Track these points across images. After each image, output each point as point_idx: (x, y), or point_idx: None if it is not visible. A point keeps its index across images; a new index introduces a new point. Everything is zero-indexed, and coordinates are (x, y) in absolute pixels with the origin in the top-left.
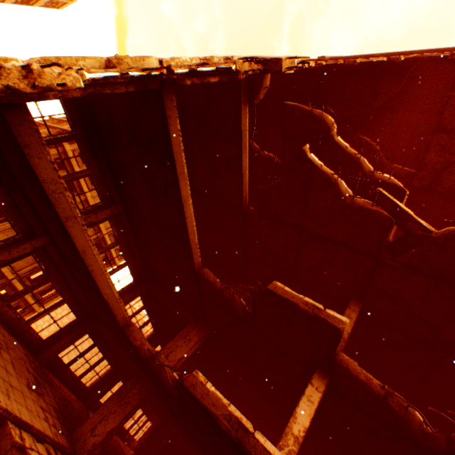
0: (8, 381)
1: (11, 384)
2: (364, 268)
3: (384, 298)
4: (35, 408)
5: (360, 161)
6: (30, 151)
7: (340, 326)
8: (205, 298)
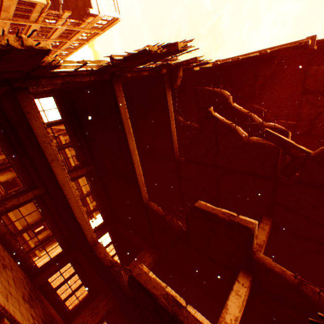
0: (9, 289)
1: (10, 292)
2: (267, 189)
3: (288, 211)
4: (27, 314)
5: (251, 116)
6: (30, 116)
7: (251, 226)
8: (153, 226)
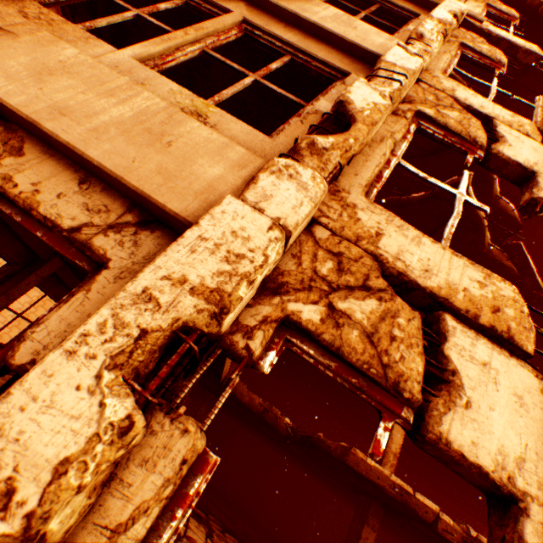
0: None
1: None
2: None
3: None
4: None
5: (493, 182)
6: None
7: None
8: None
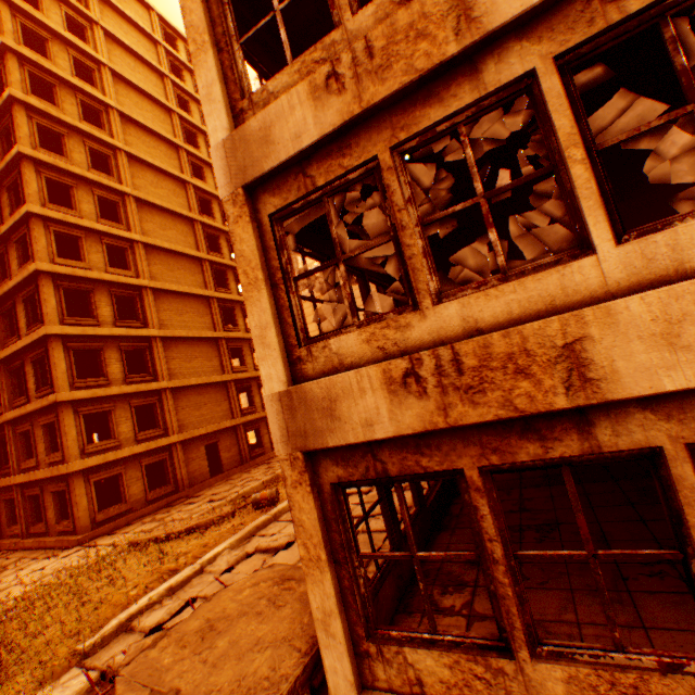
0: None
1: None
2: None
3: None
4: None
5: None
6: None
7: None
8: None
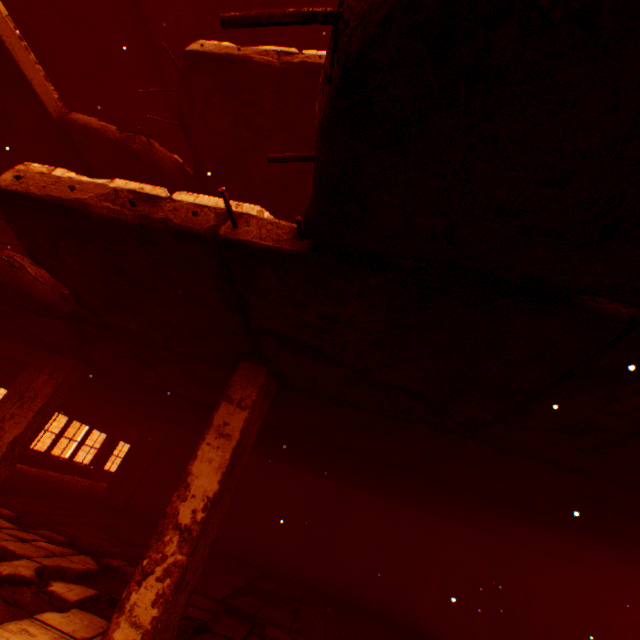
0: None
1: None
2: None
3: None
4: None
5: None
6: None
7: None
8: None
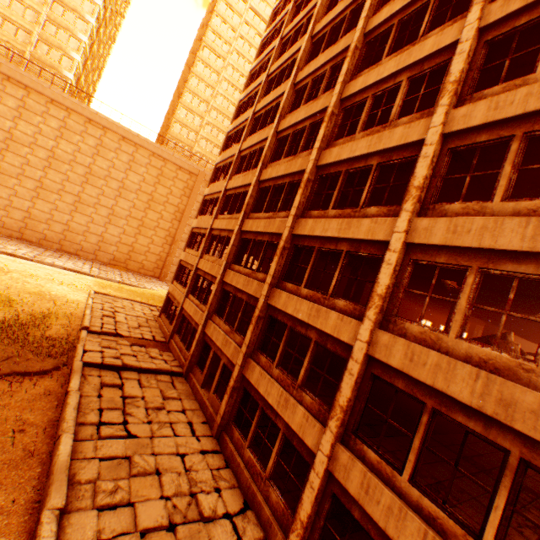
0: None
1: None
2: None
3: None
4: None
5: None
6: None
7: None
8: None
